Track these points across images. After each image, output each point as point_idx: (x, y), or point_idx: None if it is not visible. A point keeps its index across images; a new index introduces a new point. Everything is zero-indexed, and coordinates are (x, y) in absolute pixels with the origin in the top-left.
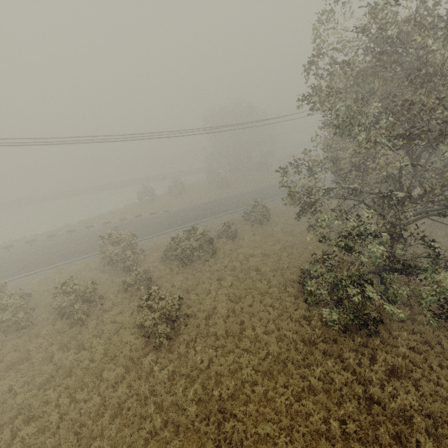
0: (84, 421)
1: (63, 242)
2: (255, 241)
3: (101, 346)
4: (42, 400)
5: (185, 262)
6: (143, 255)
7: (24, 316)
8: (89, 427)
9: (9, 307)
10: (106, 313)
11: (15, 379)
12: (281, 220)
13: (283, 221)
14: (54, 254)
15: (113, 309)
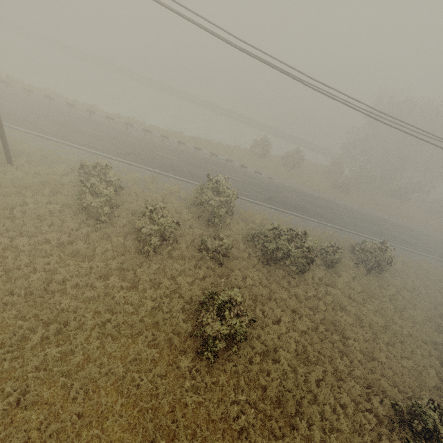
0: (99, 382)
1: (170, 149)
2: (352, 289)
3: (151, 296)
4: (79, 322)
5: (269, 261)
6: (230, 216)
7: (108, 213)
8: (99, 394)
9: (101, 196)
10: (171, 260)
11: (72, 273)
12: (394, 283)
13: (396, 286)
14: (158, 157)
15: (178, 262)
